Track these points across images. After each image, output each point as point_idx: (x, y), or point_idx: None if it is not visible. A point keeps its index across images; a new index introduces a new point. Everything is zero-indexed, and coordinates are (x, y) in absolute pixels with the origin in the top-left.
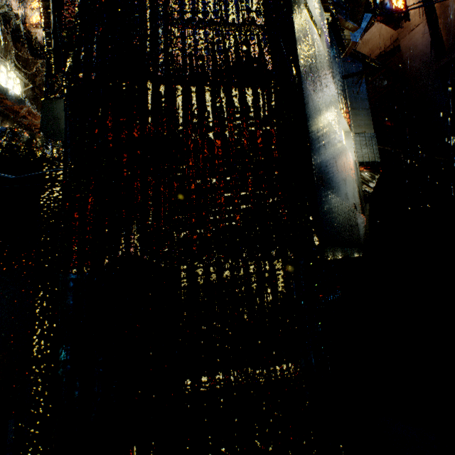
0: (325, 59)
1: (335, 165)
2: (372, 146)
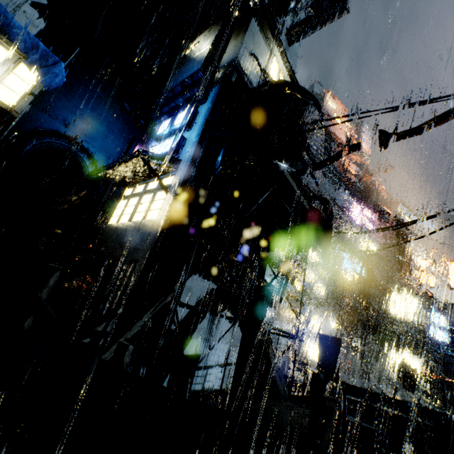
0: None
1: None
2: None
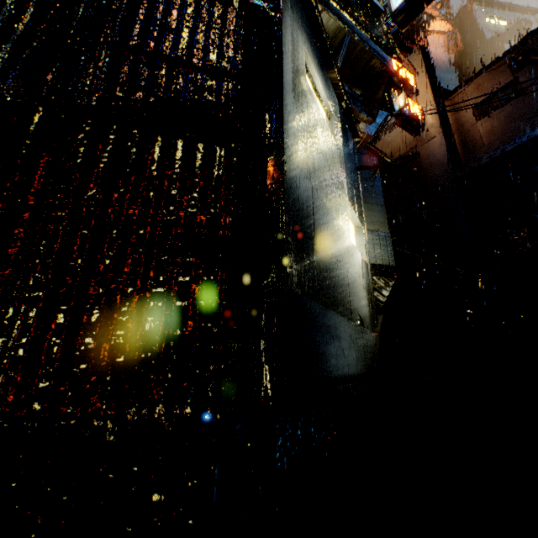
0: (333, 142)
1: (333, 264)
2: (386, 247)
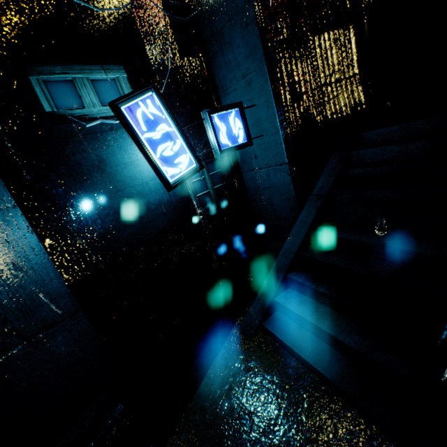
0: None
1: None
2: None
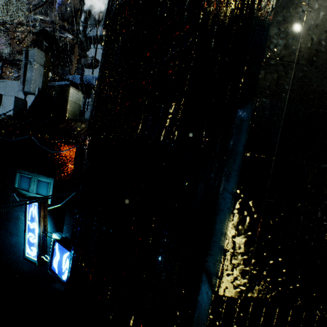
0: None
1: None
2: None
